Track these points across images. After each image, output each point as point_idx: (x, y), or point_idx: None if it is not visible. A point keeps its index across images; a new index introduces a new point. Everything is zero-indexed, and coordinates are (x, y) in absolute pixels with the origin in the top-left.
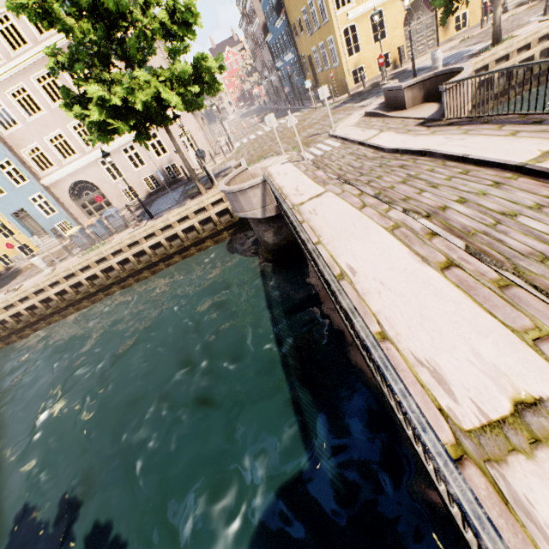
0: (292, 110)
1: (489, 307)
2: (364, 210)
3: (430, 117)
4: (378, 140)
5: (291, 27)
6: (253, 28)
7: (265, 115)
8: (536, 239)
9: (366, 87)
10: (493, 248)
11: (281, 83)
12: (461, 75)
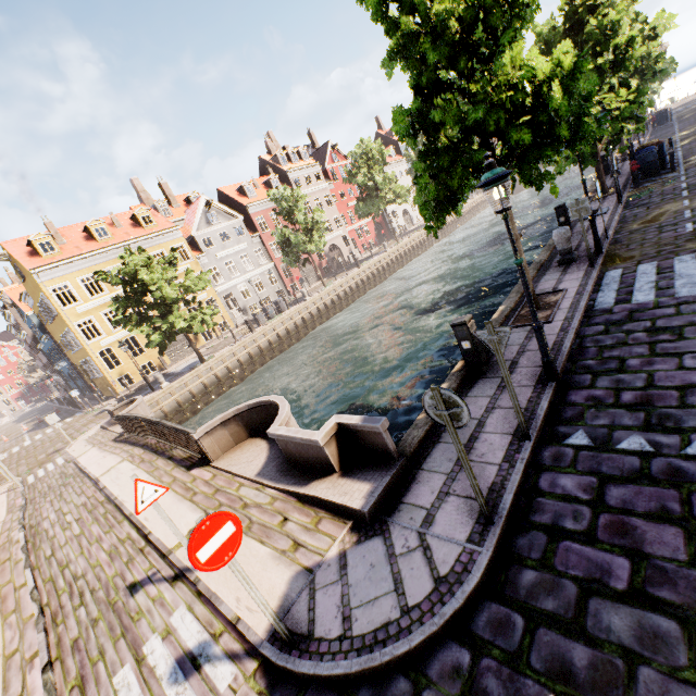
0: (71, 413)
1: (2, 578)
2: (4, 534)
3: (122, 433)
4: (84, 456)
5: (58, 343)
6: (22, 336)
7: (40, 420)
8: (61, 527)
9: (132, 390)
10: (42, 539)
11: (67, 382)
12: (127, 409)
